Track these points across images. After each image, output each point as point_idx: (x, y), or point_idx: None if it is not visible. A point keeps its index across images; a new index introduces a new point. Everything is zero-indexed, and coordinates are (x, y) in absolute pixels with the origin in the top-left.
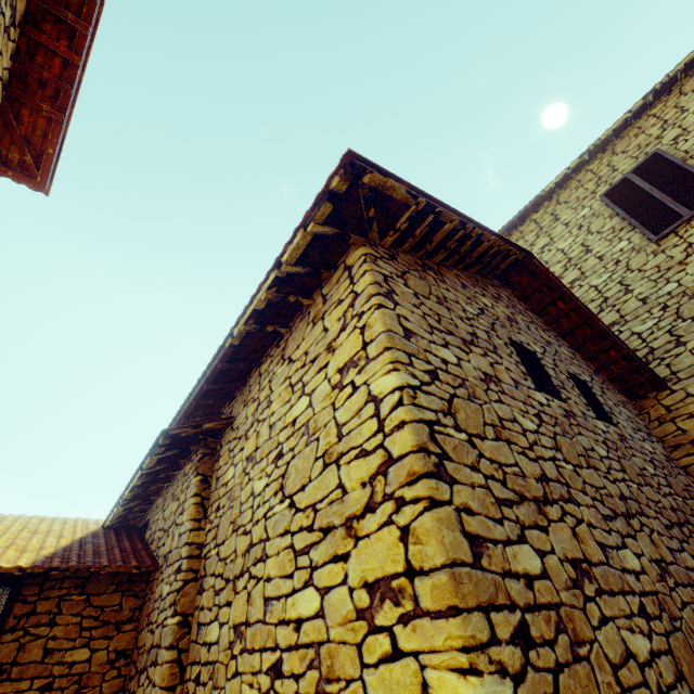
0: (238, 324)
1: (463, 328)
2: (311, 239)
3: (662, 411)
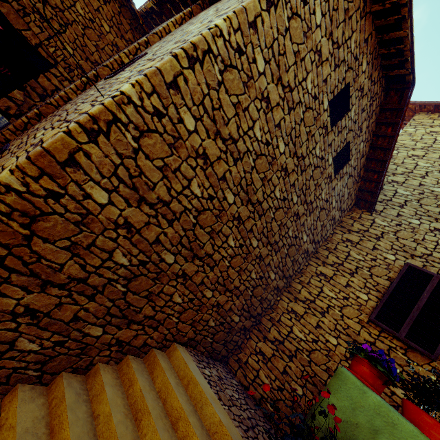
0: None
1: (339, 35)
2: None
3: (357, 216)
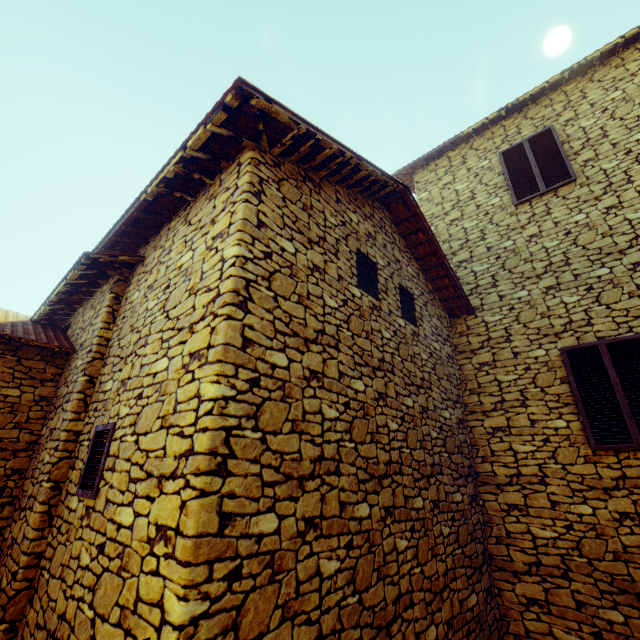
0: (151, 185)
1: (316, 231)
2: (212, 134)
3: (464, 328)
